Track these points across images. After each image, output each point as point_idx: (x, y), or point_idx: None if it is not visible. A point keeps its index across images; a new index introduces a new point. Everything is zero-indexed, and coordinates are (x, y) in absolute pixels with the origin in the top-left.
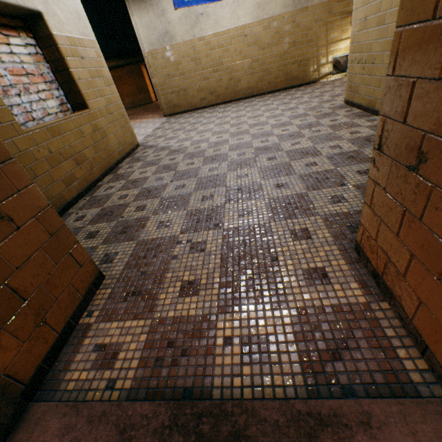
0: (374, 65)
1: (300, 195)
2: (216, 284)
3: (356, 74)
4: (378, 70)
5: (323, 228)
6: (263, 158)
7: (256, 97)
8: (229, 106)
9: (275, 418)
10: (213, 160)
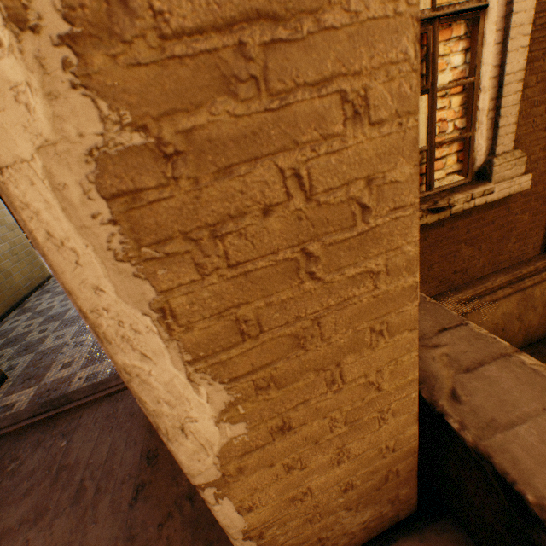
0: None
1: None
2: (84, 358)
3: None
4: None
5: None
6: None
7: None
8: None
9: (85, 389)
10: None
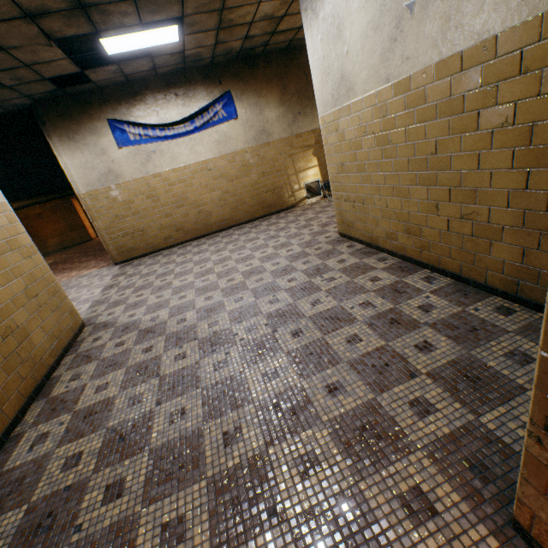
0: (366, 205)
1: (370, 404)
2: None
3: (347, 211)
4: (372, 210)
5: (441, 481)
6: (285, 333)
7: (233, 227)
8: (204, 242)
9: None
10: (213, 345)
